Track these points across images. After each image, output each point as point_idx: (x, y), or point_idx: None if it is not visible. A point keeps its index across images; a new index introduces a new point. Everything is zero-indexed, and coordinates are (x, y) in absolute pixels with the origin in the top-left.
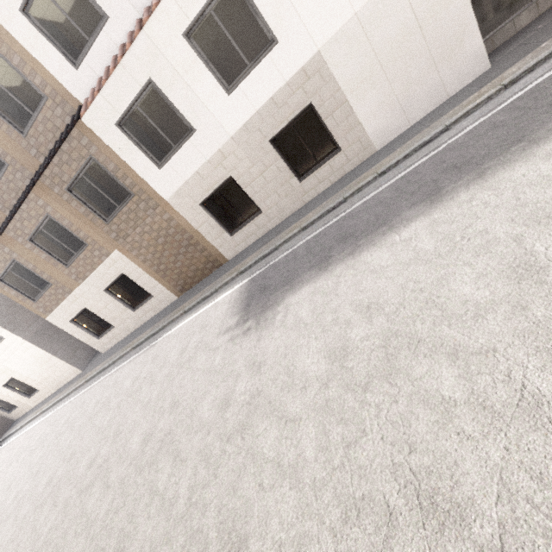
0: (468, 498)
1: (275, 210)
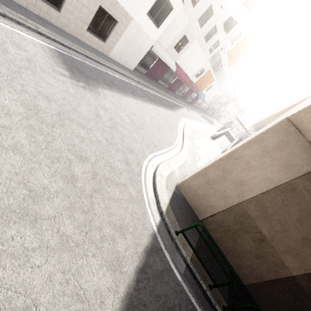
0: (157, 145)
1: (65, 22)
